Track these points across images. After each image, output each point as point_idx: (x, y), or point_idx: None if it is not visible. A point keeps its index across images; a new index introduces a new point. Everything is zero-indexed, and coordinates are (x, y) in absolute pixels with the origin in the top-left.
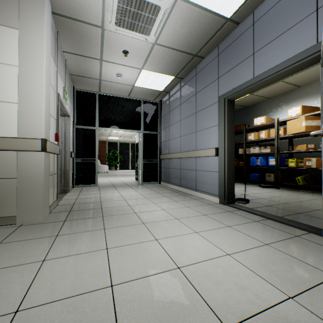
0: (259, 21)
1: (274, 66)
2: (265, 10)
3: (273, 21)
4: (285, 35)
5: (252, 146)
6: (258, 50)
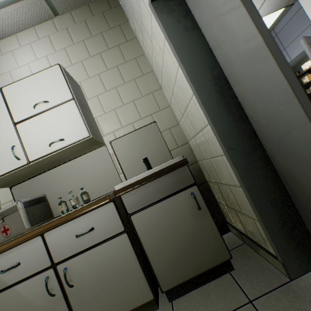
0: (279, 33)
1: (301, 52)
2: (280, 28)
3: (288, 32)
4: (300, 36)
5: (310, 86)
6: (286, 47)
